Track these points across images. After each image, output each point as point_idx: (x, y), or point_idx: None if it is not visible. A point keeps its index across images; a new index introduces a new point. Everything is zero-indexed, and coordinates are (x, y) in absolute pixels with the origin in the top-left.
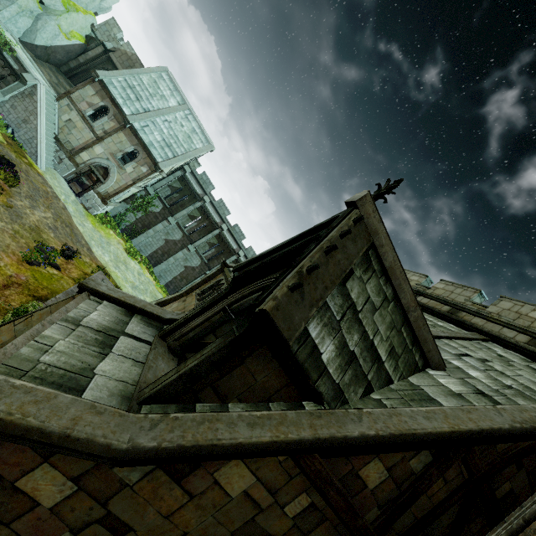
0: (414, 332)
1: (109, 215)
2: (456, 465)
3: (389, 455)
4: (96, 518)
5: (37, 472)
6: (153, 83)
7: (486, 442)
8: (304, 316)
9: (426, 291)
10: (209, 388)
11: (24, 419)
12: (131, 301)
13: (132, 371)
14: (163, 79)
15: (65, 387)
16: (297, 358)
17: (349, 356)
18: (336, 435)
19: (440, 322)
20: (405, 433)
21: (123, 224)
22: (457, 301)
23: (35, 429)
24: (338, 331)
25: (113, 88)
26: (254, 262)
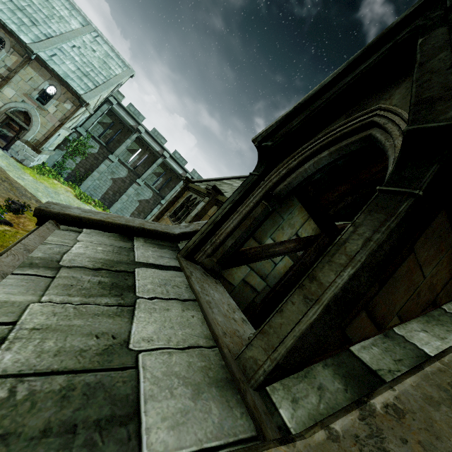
0: None
1: (47, 166)
2: None
3: None
4: None
5: None
6: (45, 2)
7: None
8: None
9: None
10: (362, 312)
11: None
12: (122, 220)
13: (190, 320)
14: None
15: (85, 427)
16: None
17: None
18: None
19: None
20: None
21: (65, 173)
22: None
23: None
24: None
25: None
26: (290, 119)
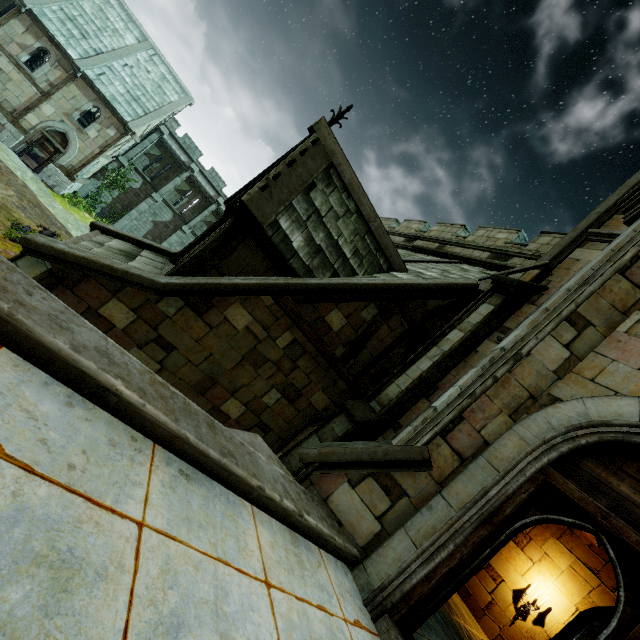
0: (377, 240)
1: (78, 196)
2: (397, 318)
3: (345, 307)
4: (152, 339)
5: (110, 304)
6: (99, 12)
7: (414, 298)
8: (274, 210)
9: (423, 235)
10: (214, 269)
11: (99, 261)
12: (139, 239)
13: (155, 270)
14: (111, 6)
15: None
16: (273, 241)
17: (316, 248)
18: (300, 282)
19: (430, 257)
20: (349, 283)
21: (98, 207)
22: (446, 237)
23: (107, 266)
24: (305, 228)
25: (48, 21)
26: (240, 192)
